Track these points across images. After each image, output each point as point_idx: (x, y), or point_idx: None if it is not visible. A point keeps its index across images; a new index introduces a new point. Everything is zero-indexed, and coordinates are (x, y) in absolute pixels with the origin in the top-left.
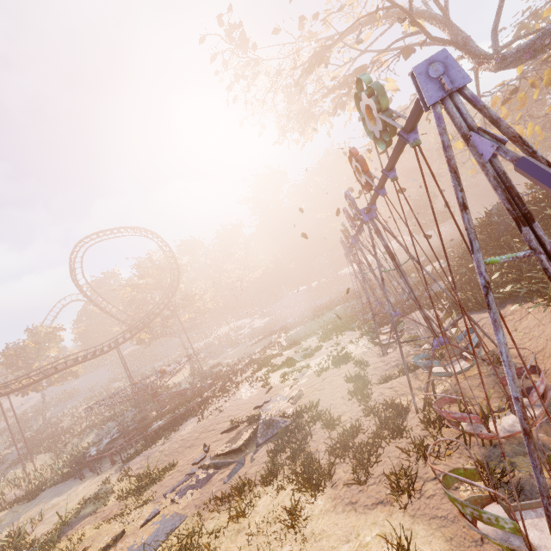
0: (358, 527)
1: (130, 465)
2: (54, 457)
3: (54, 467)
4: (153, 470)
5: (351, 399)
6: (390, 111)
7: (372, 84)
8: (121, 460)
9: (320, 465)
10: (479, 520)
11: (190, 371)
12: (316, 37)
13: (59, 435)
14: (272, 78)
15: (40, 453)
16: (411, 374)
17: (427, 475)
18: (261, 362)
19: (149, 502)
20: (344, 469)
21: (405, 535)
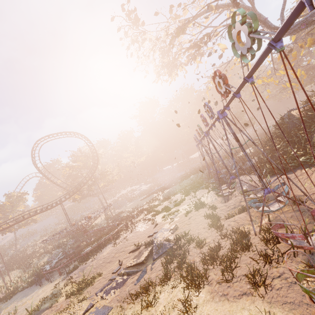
0: (232, 311)
1: (71, 275)
2: (22, 272)
3: (23, 278)
4: (87, 278)
5: (210, 228)
6: (258, 32)
7: (247, 13)
8: (66, 272)
9: (199, 270)
10: None
11: (105, 216)
12: (179, 18)
13: (25, 258)
14: (153, 43)
15: (14, 270)
16: (246, 212)
17: (273, 274)
18: (148, 210)
19: (86, 299)
20: (214, 273)
21: None
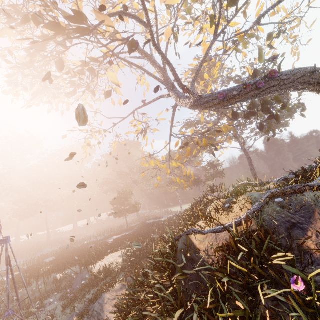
0: None
1: None
2: None
3: None
4: None
5: None
6: None
7: None
8: None
9: None
10: None
11: None
12: None
13: None
14: None
15: None
16: None
17: None
18: None
19: None
20: None
21: None
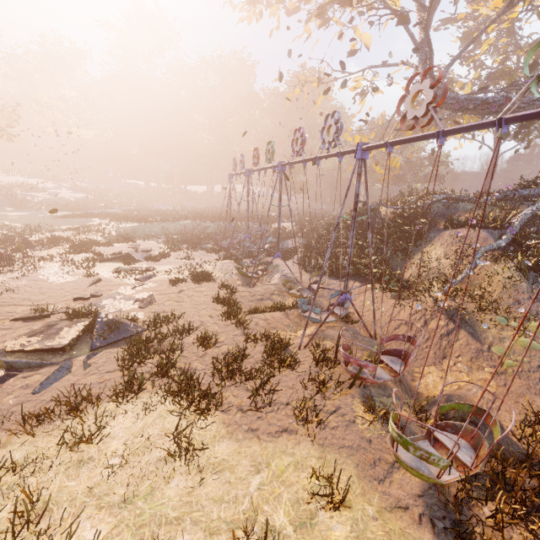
0: (267, 456)
1: None
2: None
3: None
4: None
5: (225, 320)
6: None
7: None
8: None
9: (210, 387)
10: (423, 460)
11: None
12: None
13: None
14: None
15: None
16: (284, 313)
17: (327, 408)
18: (78, 245)
19: None
20: (234, 393)
21: (320, 464)
